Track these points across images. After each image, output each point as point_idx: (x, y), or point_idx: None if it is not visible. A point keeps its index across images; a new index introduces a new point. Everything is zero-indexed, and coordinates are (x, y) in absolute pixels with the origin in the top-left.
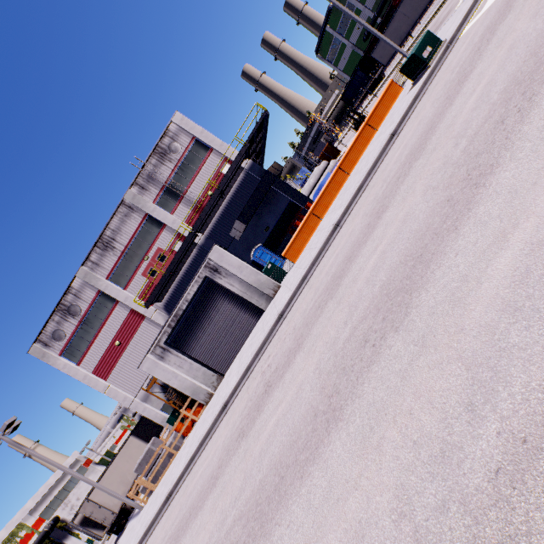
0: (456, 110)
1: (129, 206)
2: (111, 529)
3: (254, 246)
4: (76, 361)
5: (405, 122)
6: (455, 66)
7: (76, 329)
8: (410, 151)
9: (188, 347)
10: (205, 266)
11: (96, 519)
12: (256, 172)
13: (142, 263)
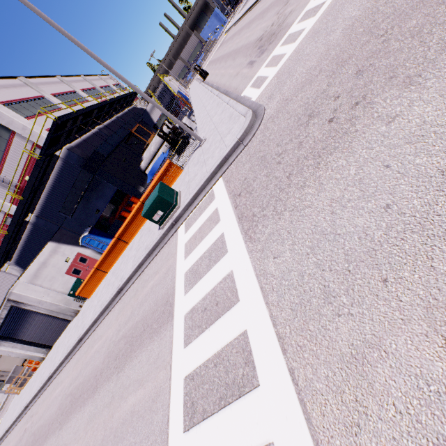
0: (67, 435)
1: None
2: None
3: (88, 224)
4: None
5: (125, 291)
6: (131, 314)
7: None
8: (78, 389)
9: (17, 336)
10: (8, 300)
11: (4, 375)
12: (74, 162)
13: None
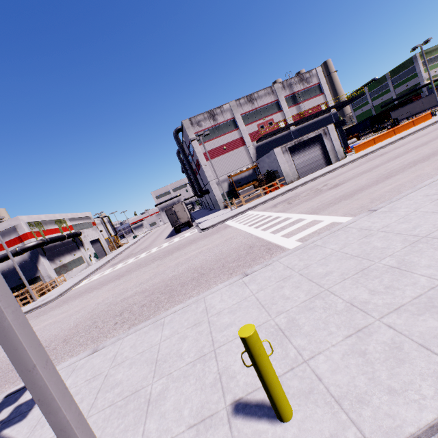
0: None
1: (272, 91)
2: (175, 228)
3: None
4: (199, 142)
5: None
6: None
7: (210, 127)
8: None
9: (293, 157)
10: (323, 129)
11: (178, 215)
12: (335, 117)
13: (260, 120)
